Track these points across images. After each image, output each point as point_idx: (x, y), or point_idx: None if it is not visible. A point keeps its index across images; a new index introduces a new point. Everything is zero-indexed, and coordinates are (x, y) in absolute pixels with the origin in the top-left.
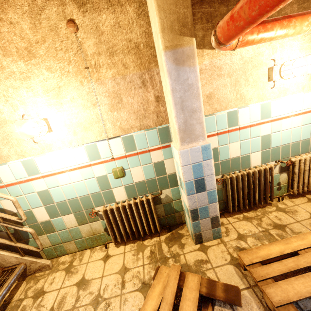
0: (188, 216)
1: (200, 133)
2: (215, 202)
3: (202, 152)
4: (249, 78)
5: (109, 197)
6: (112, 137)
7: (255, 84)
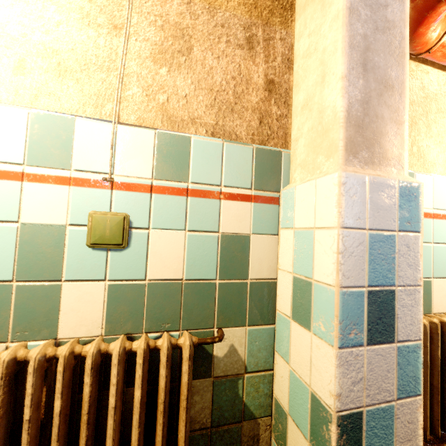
0: (310, 445)
1: (394, 150)
2: (415, 396)
3: (400, 202)
4: (431, 125)
5: (35, 312)
6: (130, 123)
7: (441, 140)
